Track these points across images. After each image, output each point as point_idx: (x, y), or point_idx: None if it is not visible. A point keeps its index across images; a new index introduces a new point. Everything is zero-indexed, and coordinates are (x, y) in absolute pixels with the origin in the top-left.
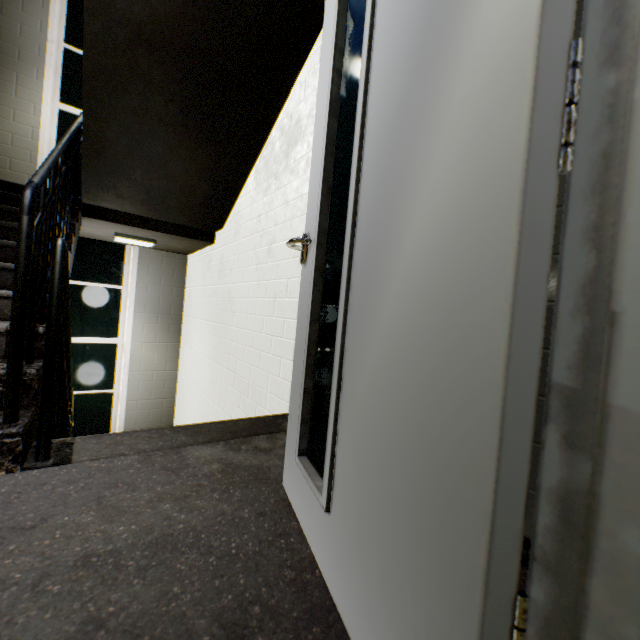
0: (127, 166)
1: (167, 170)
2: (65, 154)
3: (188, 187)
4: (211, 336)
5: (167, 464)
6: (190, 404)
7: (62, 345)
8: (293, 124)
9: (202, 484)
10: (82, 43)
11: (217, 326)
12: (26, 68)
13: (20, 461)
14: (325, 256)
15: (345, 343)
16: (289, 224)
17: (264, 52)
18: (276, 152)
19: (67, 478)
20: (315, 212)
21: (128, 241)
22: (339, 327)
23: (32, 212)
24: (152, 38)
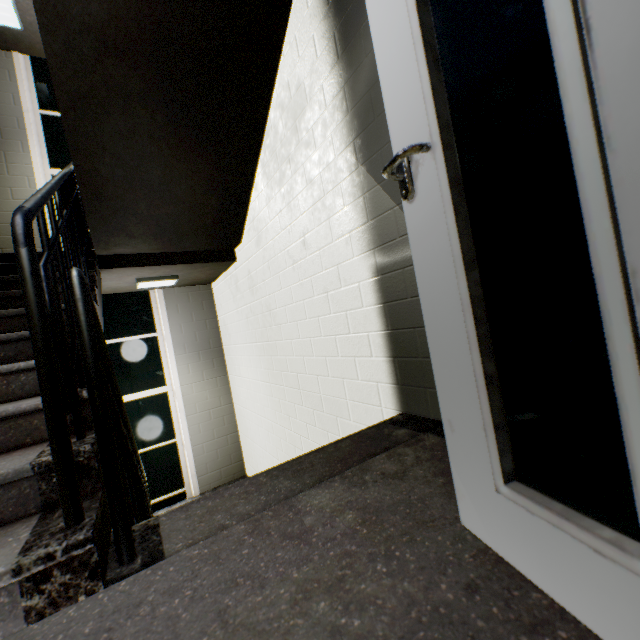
0: (130, 201)
1: (171, 193)
2: (62, 196)
3: (196, 206)
4: (260, 358)
5: (286, 529)
6: (256, 434)
7: (113, 406)
8: (293, 92)
9: (350, 551)
10: (56, 105)
11: (264, 345)
12: (11, 144)
13: (99, 575)
14: (458, 162)
15: (627, 257)
16: (320, 204)
17: (241, 19)
18: (281, 133)
19: (166, 586)
20: (413, 111)
21: (150, 285)
22: (598, 233)
23: (29, 241)
24: (118, 40)
